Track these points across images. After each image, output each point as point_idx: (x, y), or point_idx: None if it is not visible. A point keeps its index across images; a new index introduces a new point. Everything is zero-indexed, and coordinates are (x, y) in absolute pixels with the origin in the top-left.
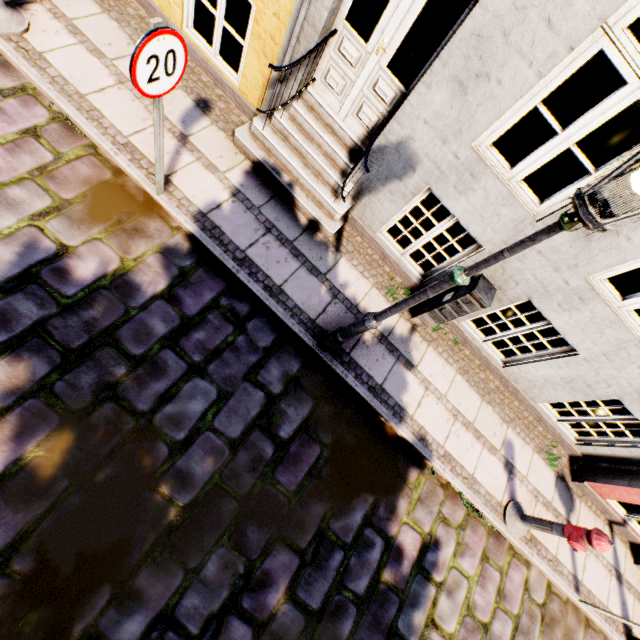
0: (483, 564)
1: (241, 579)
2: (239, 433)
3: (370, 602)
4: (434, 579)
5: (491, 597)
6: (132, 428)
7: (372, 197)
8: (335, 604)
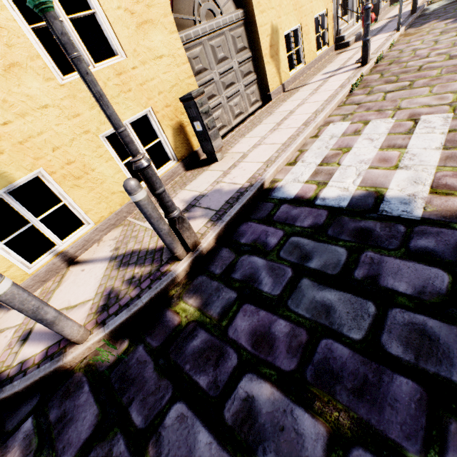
0: None
1: None
2: None
3: None
4: None
5: None
6: None
7: (352, 16)
8: None
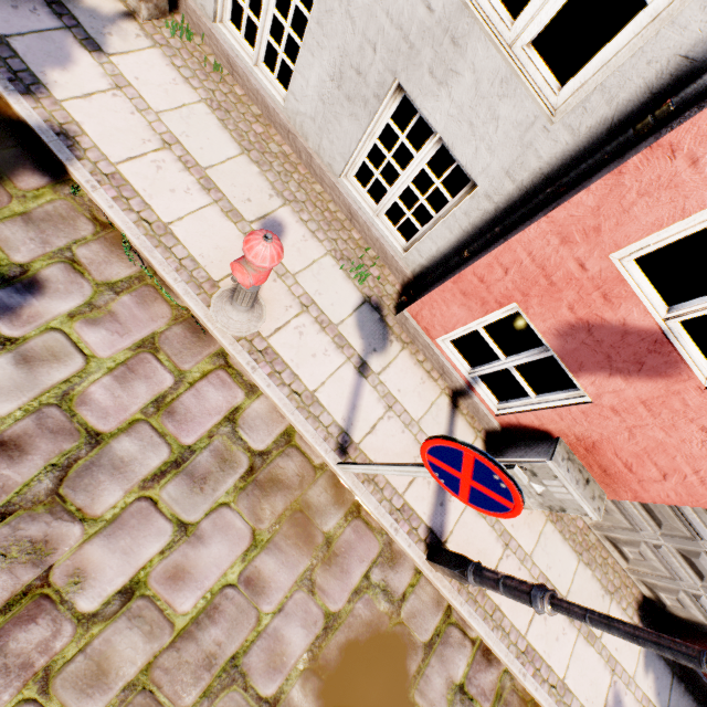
0: (140, 353)
1: None
2: None
3: None
4: None
5: (135, 402)
6: None
7: None
8: None
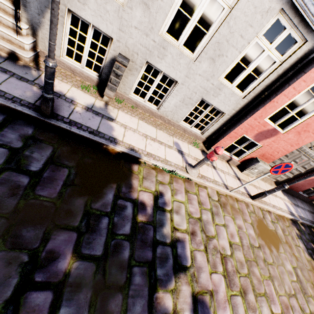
0: (187, 194)
1: (28, 265)
2: None
3: (136, 235)
4: (167, 209)
5: (197, 206)
6: None
7: (43, 30)
8: (113, 246)
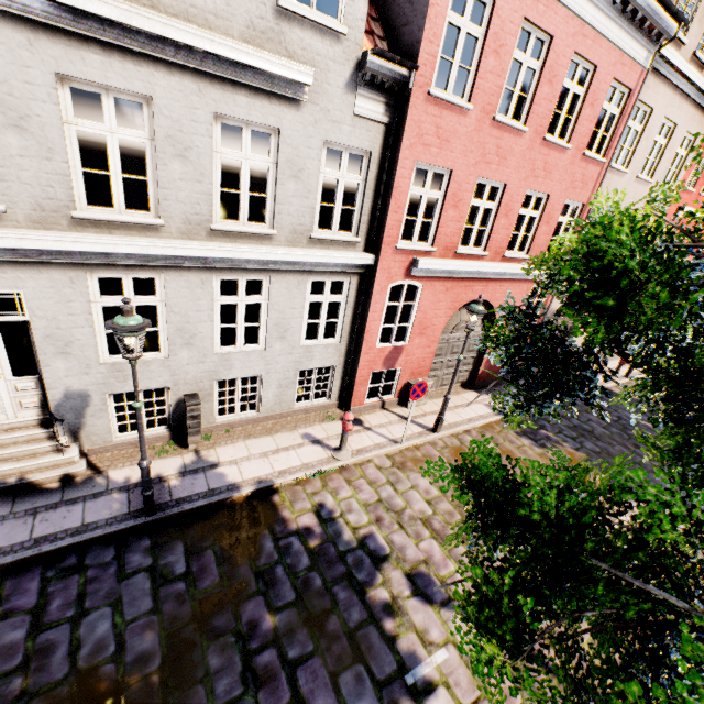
0: (351, 484)
1: (239, 642)
2: (151, 603)
3: (318, 561)
4: (337, 516)
5: (369, 489)
6: (69, 689)
7: (86, 429)
8: (302, 584)
